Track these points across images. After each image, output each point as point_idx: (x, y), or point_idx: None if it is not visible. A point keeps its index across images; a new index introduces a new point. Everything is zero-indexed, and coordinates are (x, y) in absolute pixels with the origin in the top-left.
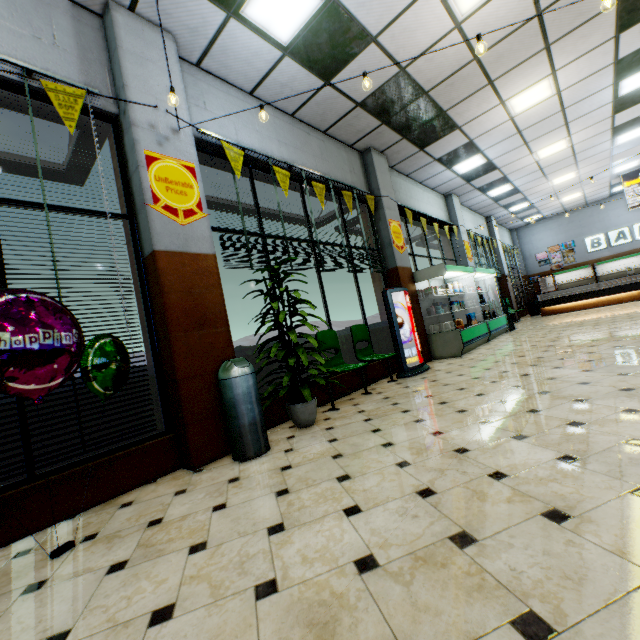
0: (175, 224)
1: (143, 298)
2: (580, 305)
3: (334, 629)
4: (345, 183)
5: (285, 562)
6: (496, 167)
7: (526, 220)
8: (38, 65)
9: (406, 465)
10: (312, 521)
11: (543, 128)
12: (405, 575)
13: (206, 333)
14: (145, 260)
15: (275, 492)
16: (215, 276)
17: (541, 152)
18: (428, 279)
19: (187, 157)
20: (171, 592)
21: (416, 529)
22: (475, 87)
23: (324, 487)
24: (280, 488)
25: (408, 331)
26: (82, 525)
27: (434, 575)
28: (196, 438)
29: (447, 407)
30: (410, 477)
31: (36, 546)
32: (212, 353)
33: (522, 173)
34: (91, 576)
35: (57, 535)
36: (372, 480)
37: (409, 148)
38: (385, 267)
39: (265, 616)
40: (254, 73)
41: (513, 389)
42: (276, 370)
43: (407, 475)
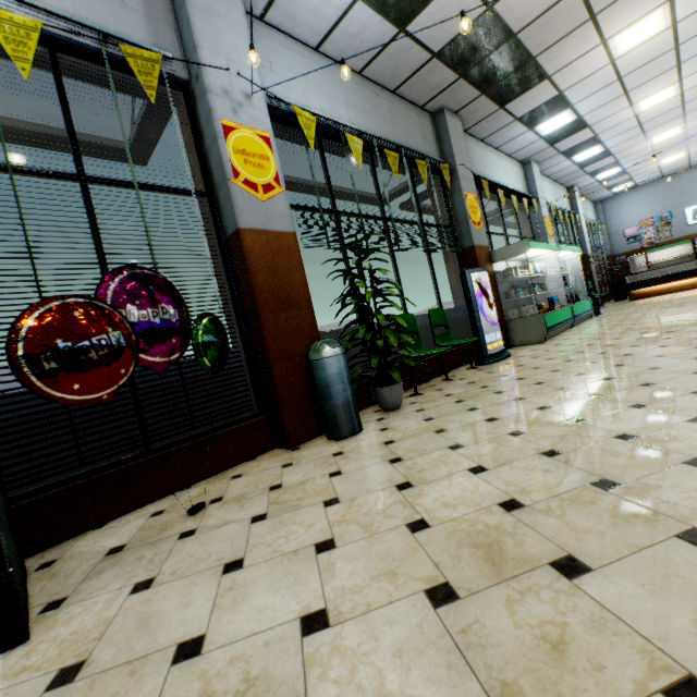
0: (255, 200)
1: (228, 280)
2: (676, 286)
3: (500, 547)
4: (418, 151)
5: (427, 508)
6: (587, 125)
7: (614, 190)
8: (110, 28)
9: (520, 434)
10: (439, 479)
11: (649, 72)
12: (555, 511)
13: (292, 315)
14: (228, 240)
15: (388, 460)
16: (296, 256)
17: (643, 103)
18: (508, 259)
19: (261, 126)
20: (324, 531)
21: (552, 479)
22: (573, 24)
23: (438, 454)
24: (391, 457)
25: (488, 315)
26: (202, 492)
27: (585, 509)
28: (290, 418)
29: (546, 386)
30: (528, 443)
31: (167, 508)
32: (299, 335)
33: (617, 131)
34: (237, 525)
35: (182, 500)
36: (488, 447)
37: (487, 106)
38: (460, 246)
39: (427, 542)
40: (322, 24)
41: (617, 367)
42: (360, 353)
43: (524, 441)
